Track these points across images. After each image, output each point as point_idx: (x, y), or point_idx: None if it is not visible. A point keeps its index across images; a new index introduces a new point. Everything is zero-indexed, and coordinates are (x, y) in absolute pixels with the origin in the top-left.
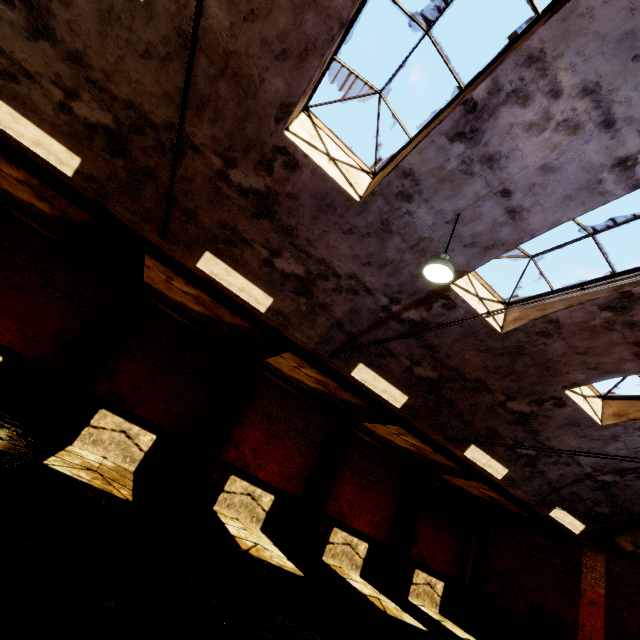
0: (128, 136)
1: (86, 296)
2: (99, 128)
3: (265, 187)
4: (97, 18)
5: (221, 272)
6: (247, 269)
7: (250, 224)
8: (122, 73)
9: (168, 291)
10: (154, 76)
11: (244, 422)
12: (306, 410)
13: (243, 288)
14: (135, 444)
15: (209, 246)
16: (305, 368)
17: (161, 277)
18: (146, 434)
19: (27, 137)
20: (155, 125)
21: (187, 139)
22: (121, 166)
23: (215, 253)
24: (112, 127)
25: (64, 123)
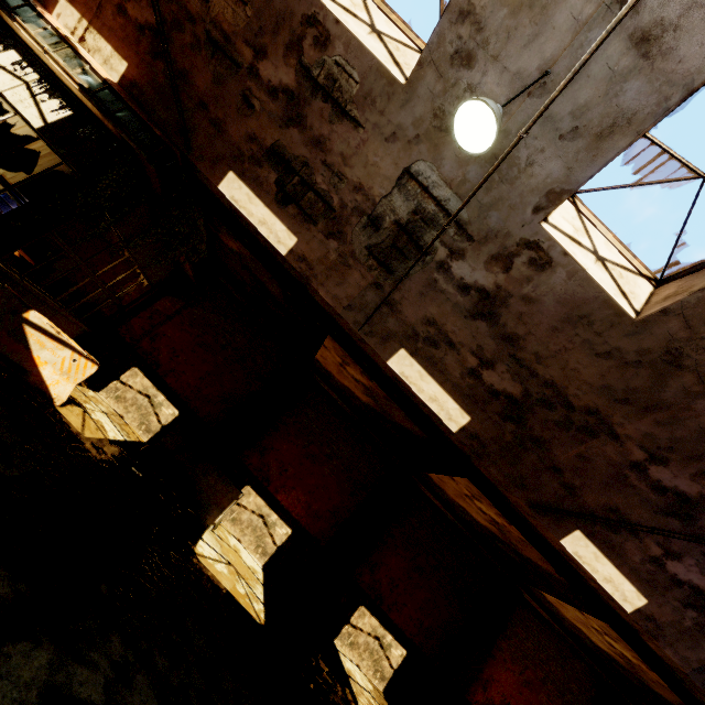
0: (531, 407)
1: (362, 471)
2: (502, 395)
3: (697, 493)
4: (560, 317)
5: (587, 555)
6: (623, 559)
7: (649, 517)
8: (558, 359)
9: (454, 494)
10: (601, 371)
11: (495, 655)
12: (567, 655)
13: (610, 578)
14: (386, 656)
15: (582, 525)
16: (615, 641)
17: (461, 490)
18: (397, 646)
19: (426, 392)
20: (572, 405)
21: (608, 426)
22: (509, 430)
23: (587, 533)
24: (517, 396)
25: (466, 385)
